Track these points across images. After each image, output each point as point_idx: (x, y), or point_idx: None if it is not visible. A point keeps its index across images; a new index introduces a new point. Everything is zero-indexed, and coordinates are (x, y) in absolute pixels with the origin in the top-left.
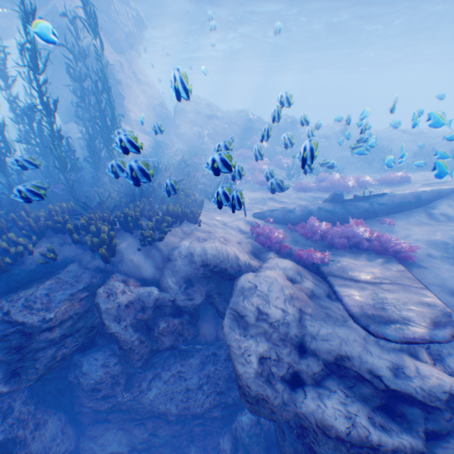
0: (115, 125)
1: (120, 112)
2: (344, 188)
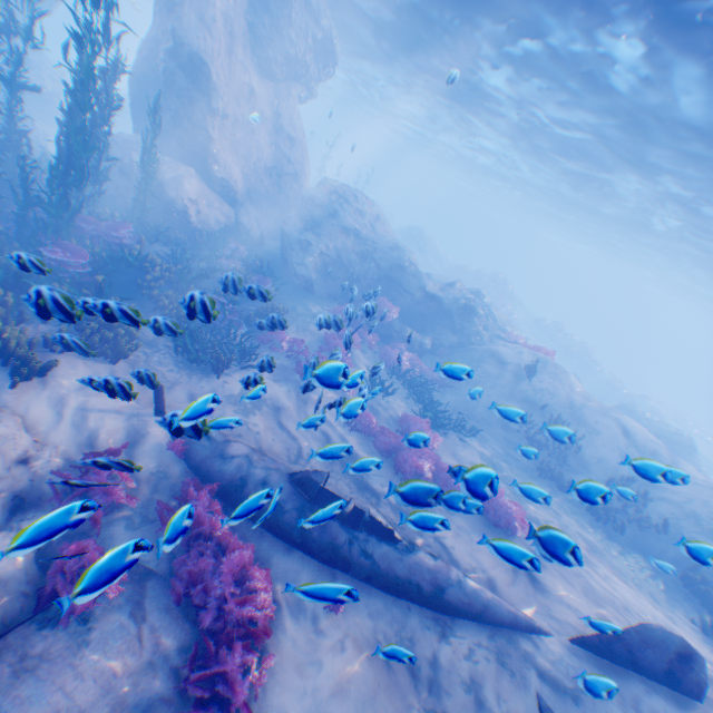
0: (78, 160)
1: (198, 153)
2: (400, 468)
